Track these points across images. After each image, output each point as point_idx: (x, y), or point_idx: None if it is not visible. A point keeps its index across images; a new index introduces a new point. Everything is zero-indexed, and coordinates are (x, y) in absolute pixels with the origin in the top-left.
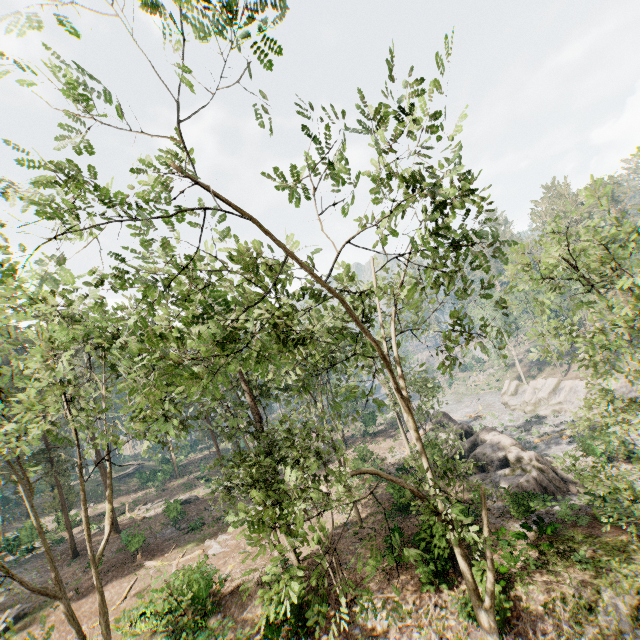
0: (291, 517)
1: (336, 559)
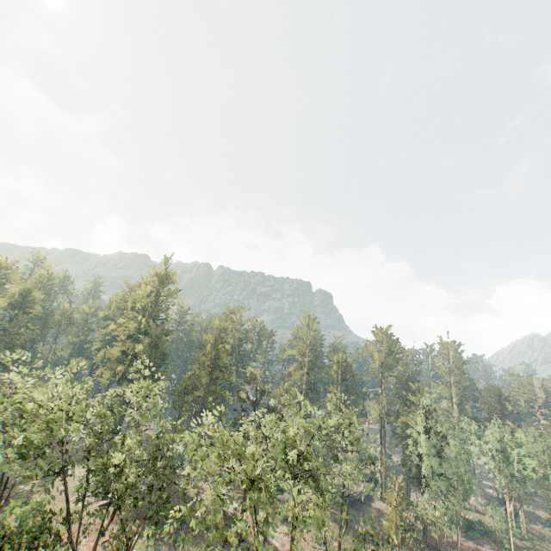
0: None
1: None
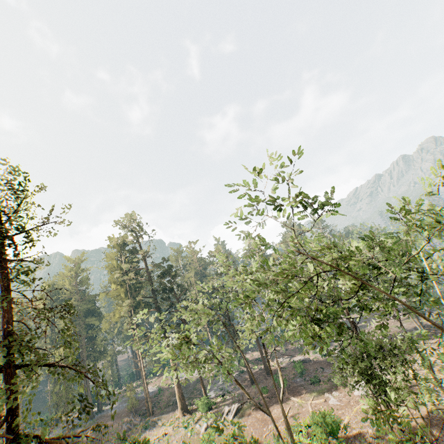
0: (396, 416)
1: (437, 441)
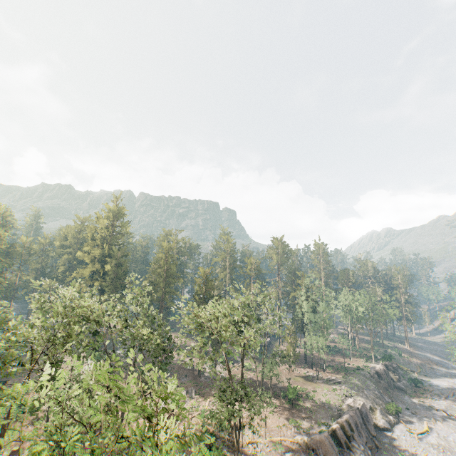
0: None
1: None
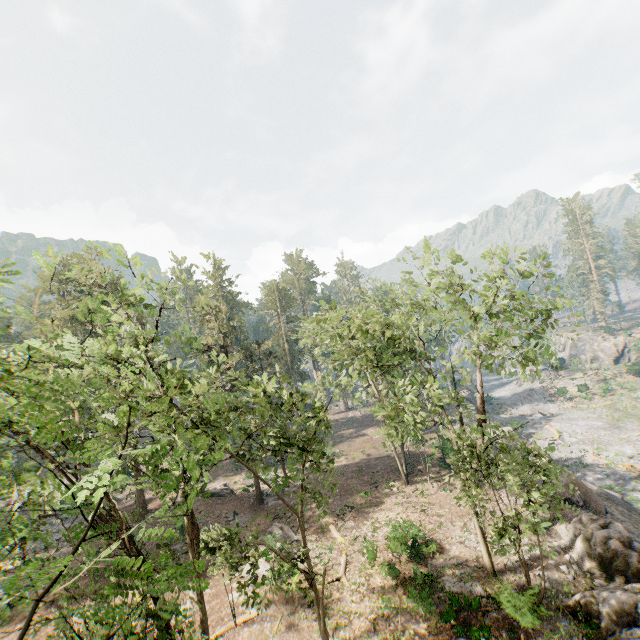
0: None
1: None
